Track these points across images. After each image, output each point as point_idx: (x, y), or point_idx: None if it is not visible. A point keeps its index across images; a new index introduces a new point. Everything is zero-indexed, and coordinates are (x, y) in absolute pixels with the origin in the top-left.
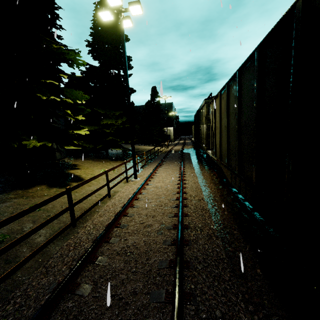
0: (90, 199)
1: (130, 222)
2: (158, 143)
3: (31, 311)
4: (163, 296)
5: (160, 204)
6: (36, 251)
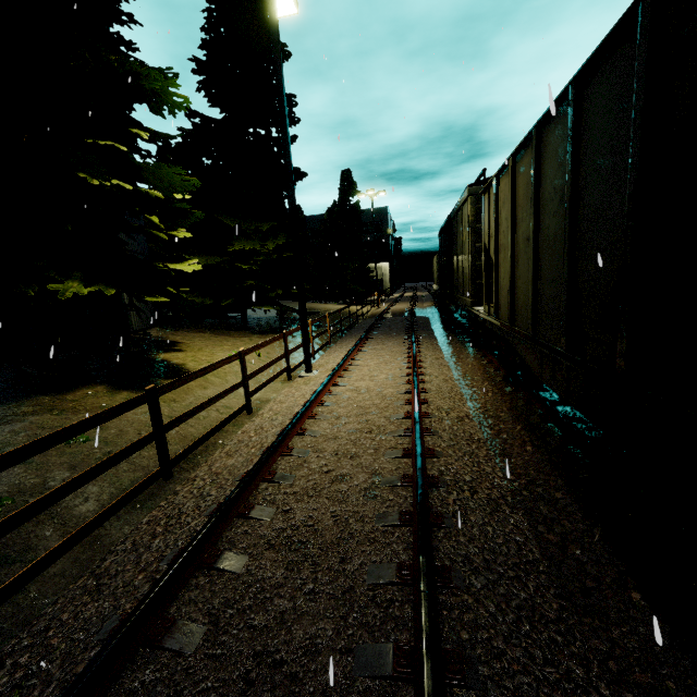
0: (205, 417)
1: (298, 469)
2: (357, 298)
3: (51, 691)
4: (388, 660)
5: (367, 429)
6: (74, 537)
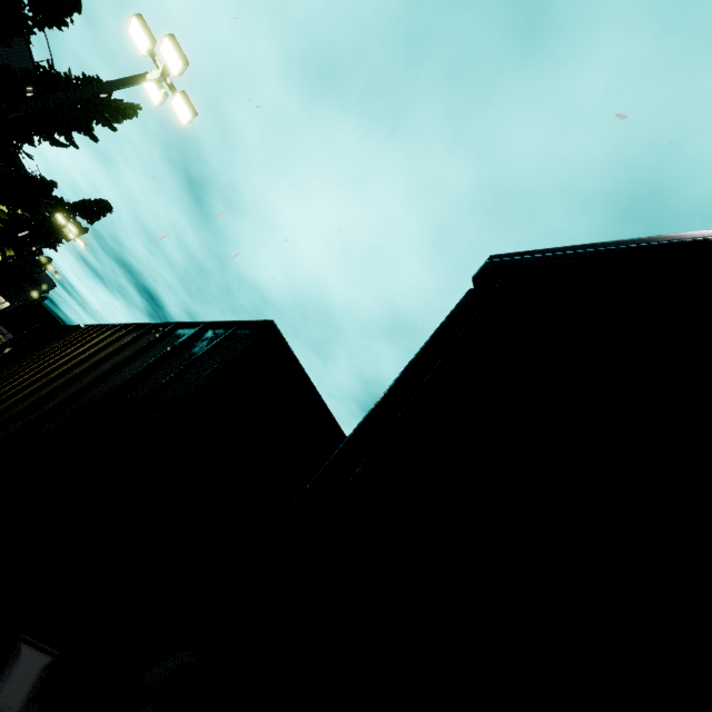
0: None
1: None
2: None
3: None
4: None
5: None
6: None
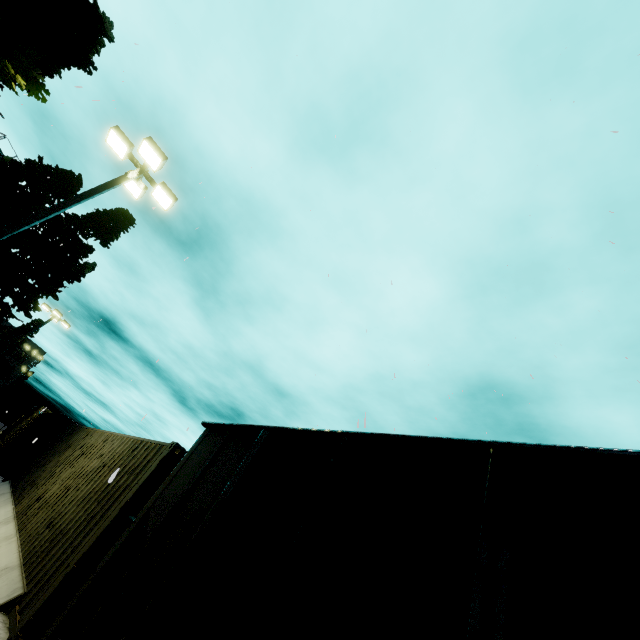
0: None
1: None
2: None
3: None
4: None
5: None
6: None
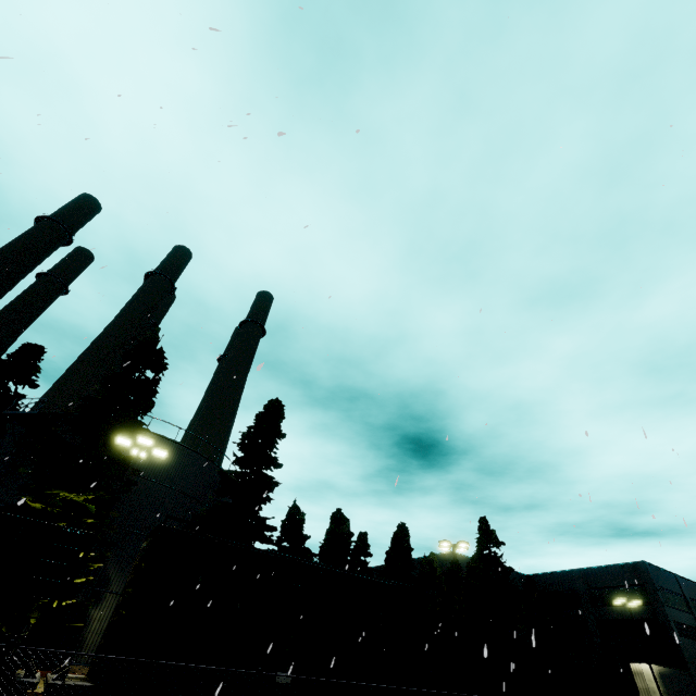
0: None
1: None
2: None
3: None
4: None
5: None
6: None
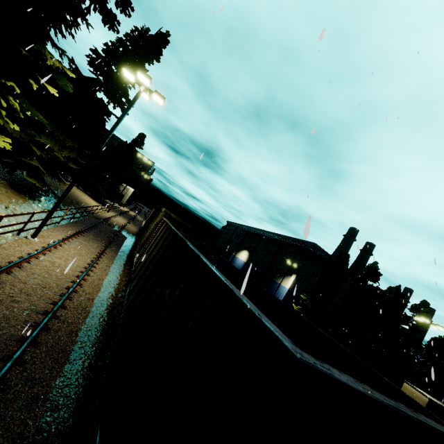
0: None
1: None
2: (100, 197)
3: None
4: (1, 356)
5: (44, 285)
6: None
